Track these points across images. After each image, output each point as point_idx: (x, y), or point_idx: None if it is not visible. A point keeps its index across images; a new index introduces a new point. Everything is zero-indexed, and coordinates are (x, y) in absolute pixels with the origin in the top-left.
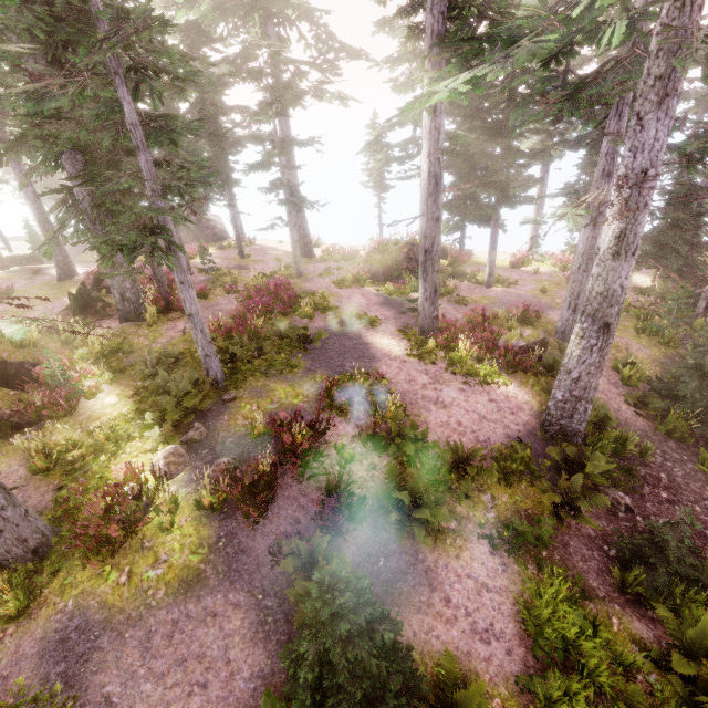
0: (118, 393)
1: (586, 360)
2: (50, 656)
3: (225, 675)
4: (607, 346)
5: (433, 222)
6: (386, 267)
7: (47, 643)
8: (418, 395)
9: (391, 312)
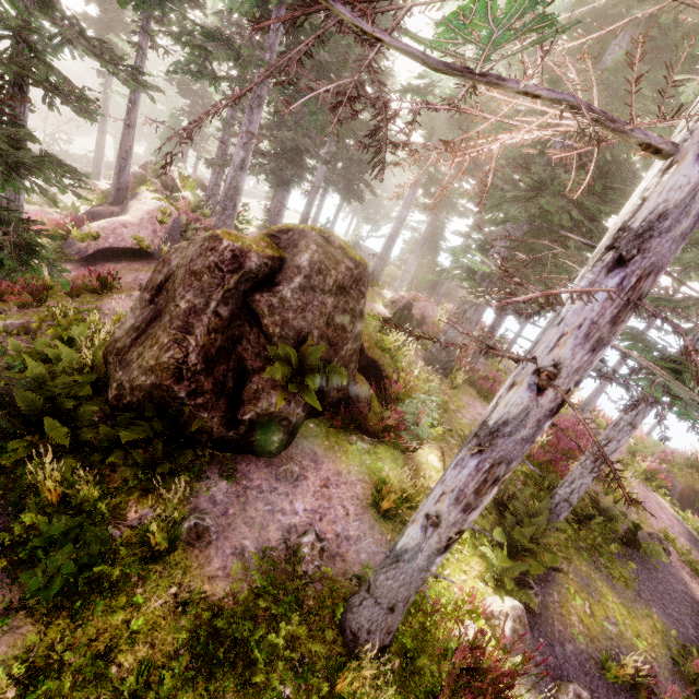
0: (439, 456)
1: None
2: None
3: None
4: None
5: None
6: (690, 487)
7: None
8: None
9: None
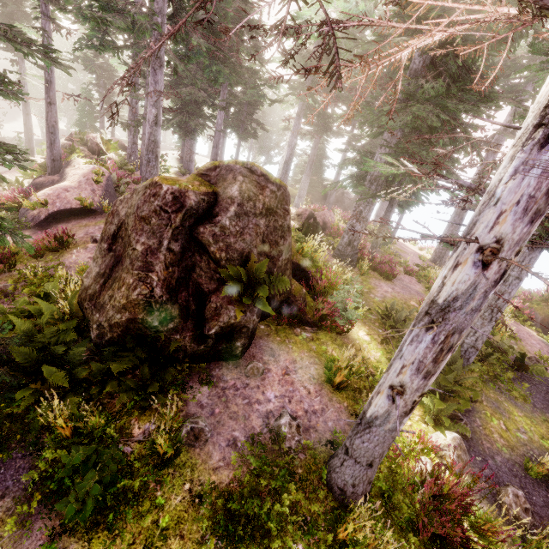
0: (366, 331)
1: None
2: None
3: None
4: None
5: None
6: (547, 316)
7: None
8: None
9: None
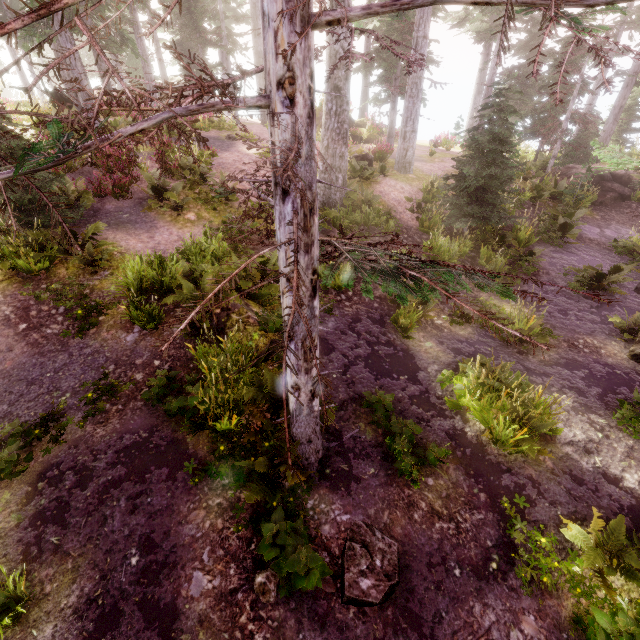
0: None
1: (329, 125)
2: None
3: None
4: (344, 113)
5: None
6: None
7: None
8: (234, 166)
9: None
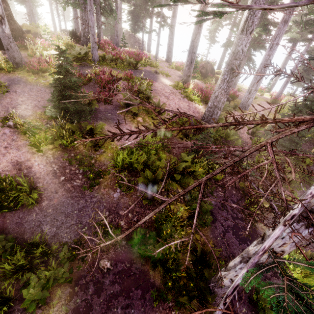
0: None
1: (221, 86)
2: (9, 80)
3: (46, 103)
4: (231, 82)
5: (197, 26)
6: None
7: (9, 78)
8: (161, 92)
9: (179, 78)
